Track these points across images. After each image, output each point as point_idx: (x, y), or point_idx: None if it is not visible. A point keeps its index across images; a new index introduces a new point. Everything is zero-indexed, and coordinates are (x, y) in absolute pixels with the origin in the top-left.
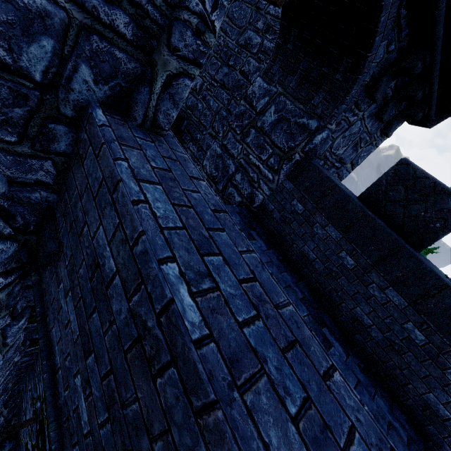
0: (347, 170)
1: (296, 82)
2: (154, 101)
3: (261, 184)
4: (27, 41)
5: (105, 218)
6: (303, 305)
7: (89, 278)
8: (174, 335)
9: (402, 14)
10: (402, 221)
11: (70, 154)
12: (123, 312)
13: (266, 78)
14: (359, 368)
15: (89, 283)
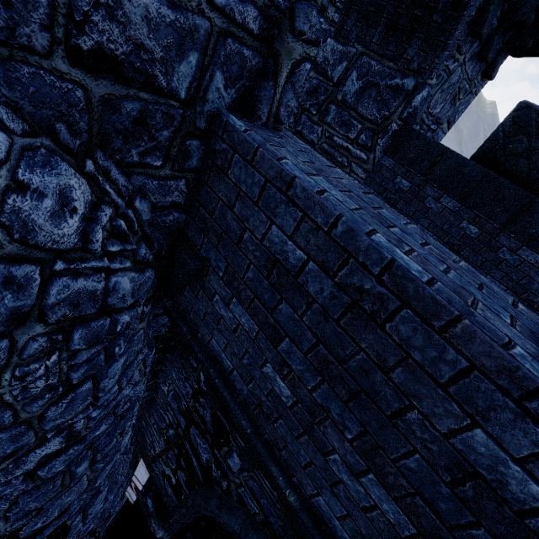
0: (442, 132)
1: (380, 35)
2: (278, 94)
3: (353, 168)
4: (178, 60)
5: (279, 217)
6: None
7: (265, 277)
8: (402, 285)
9: None
10: (526, 175)
11: (199, 169)
12: (326, 289)
13: (340, 38)
14: None
15: (265, 281)
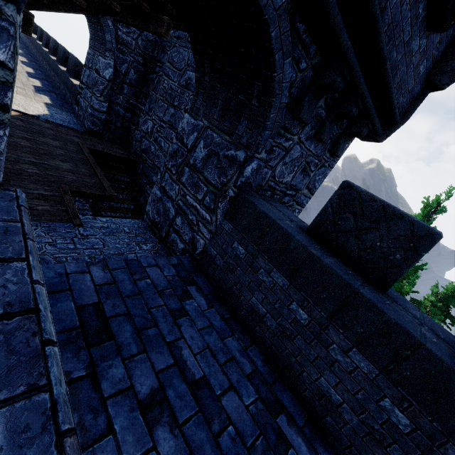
0: (305, 196)
1: (219, 113)
2: None
3: (200, 227)
4: None
5: None
6: (250, 384)
7: None
8: None
9: (299, 29)
10: (357, 255)
11: None
12: None
13: (193, 113)
14: None
15: None
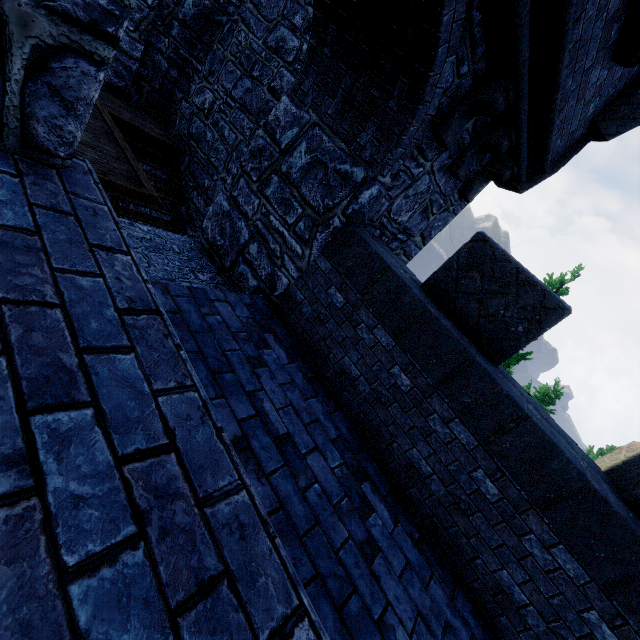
0: (416, 246)
1: (336, 107)
2: (15, 95)
3: (285, 262)
4: None
5: None
6: (335, 449)
7: None
8: None
9: (474, 18)
10: (476, 322)
11: None
12: None
13: (295, 98)
14: (412, 541)
15: None
